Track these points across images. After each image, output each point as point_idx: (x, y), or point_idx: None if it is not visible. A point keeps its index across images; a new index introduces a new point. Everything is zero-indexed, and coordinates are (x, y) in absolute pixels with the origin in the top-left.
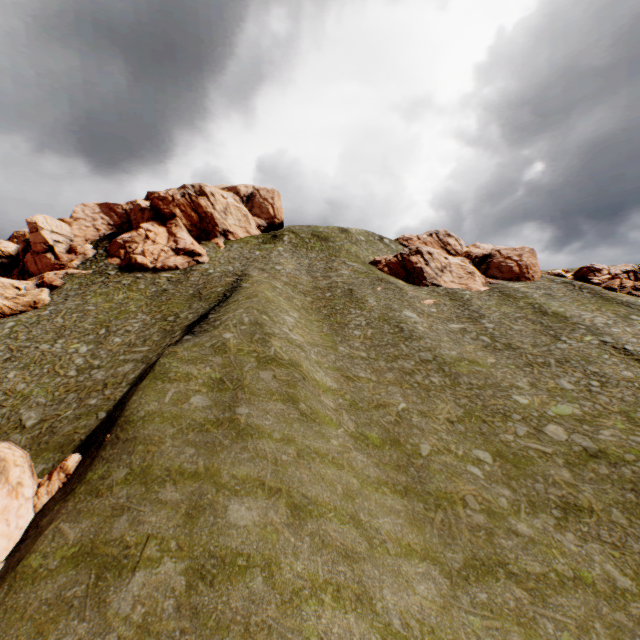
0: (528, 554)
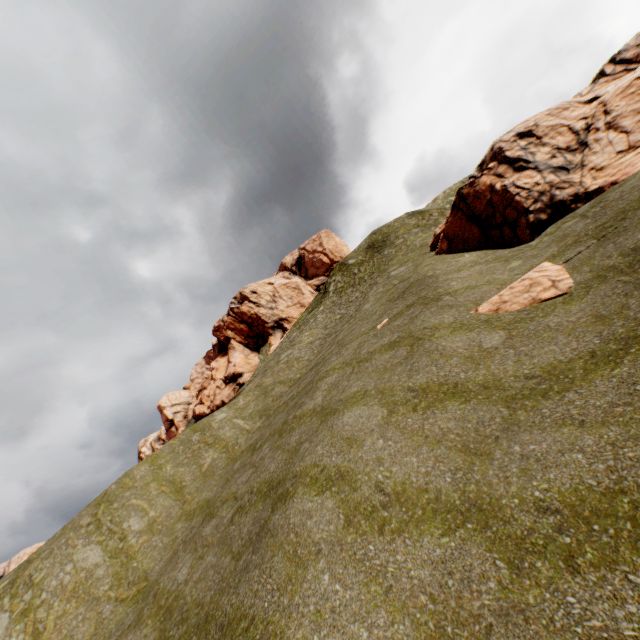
0: None
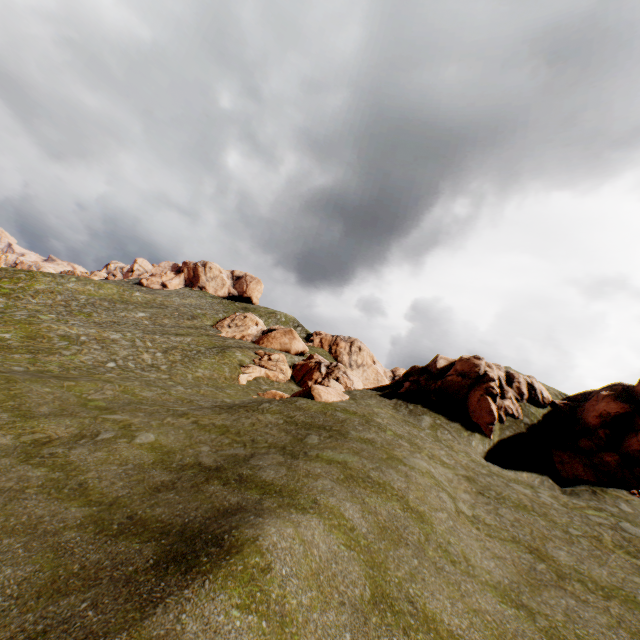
0: None
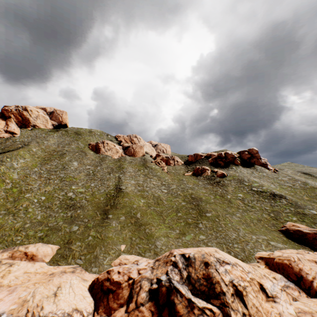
0: (24, 213)
